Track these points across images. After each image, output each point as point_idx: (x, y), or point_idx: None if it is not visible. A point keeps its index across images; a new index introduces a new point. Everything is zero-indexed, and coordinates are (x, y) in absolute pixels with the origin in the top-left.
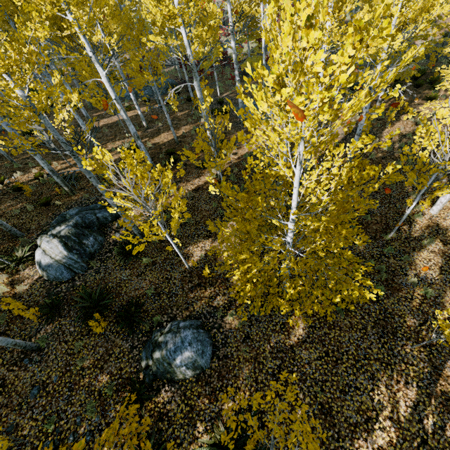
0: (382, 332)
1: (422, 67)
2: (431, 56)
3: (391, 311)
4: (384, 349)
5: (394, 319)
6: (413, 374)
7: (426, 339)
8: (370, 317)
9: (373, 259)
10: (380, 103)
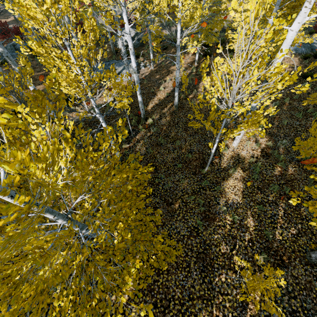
0: (203, 266)
1: (223, 38)
2: (226, 30)
3: (209, 242)
4: (205, 284)
5: (212, 250)
6: (229, 304)
7: (236, 264)
8: (193, 252)
9: (192, 195)
10: (197, 62)
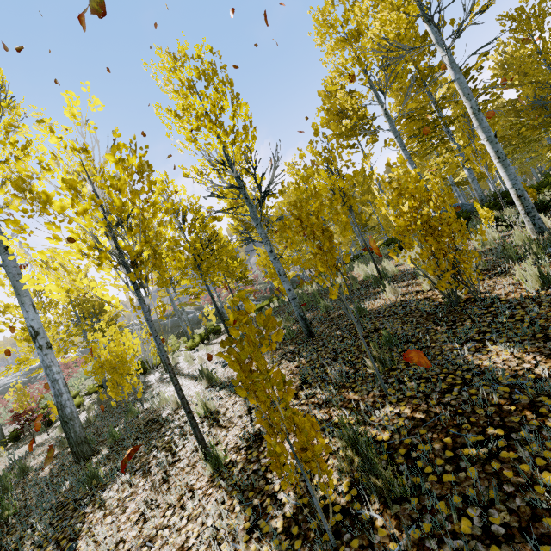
0: None
1: None
2: None
3: None
4: None
5: None
6: None
7: None
8: None
9: None
10: None
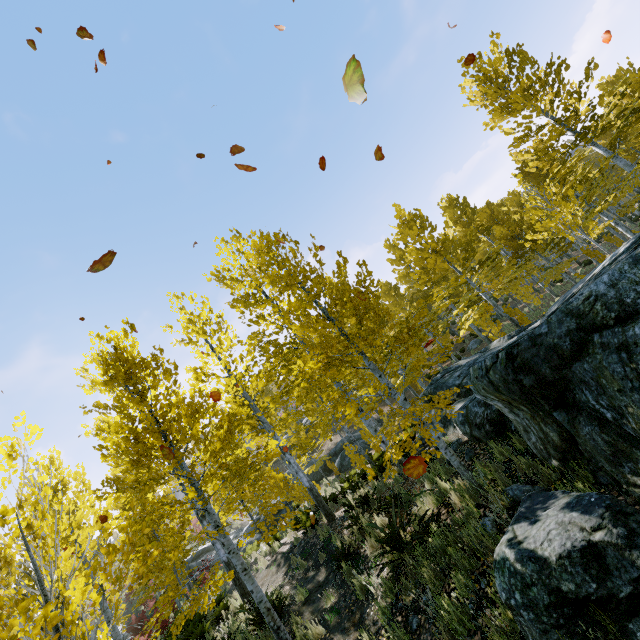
0: None
1: None
2: None
3: None
4: None
5: None
6: None
7: None
8: None
9: None
10: None
